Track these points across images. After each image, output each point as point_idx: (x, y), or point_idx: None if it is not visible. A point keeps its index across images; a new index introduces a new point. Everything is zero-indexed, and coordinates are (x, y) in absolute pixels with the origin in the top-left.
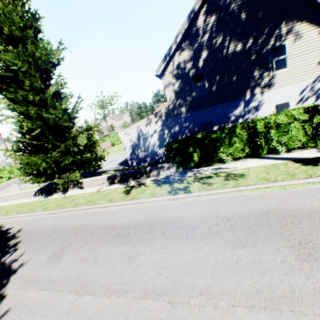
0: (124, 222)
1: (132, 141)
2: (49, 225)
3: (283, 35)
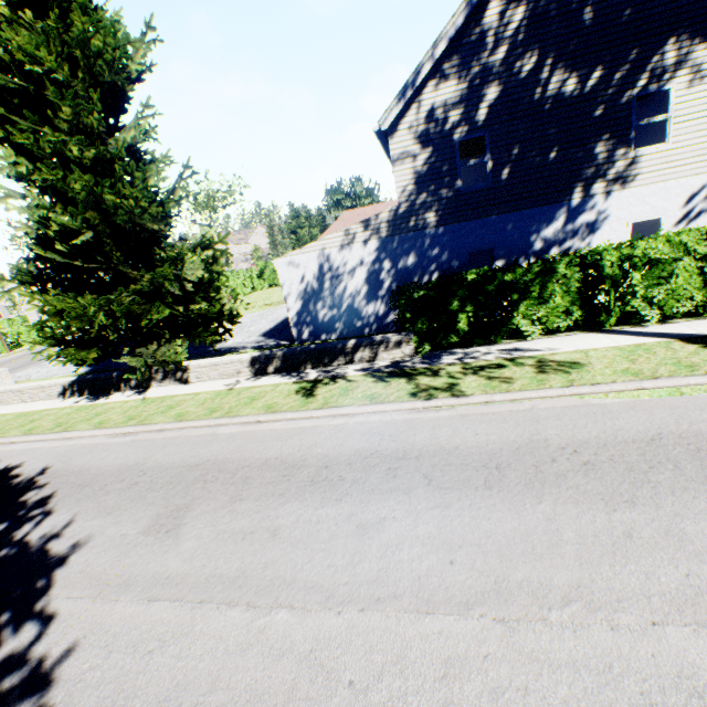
0: (320, 454)
1: (305, 281)
2: (121, 459)
3: (667, 69)
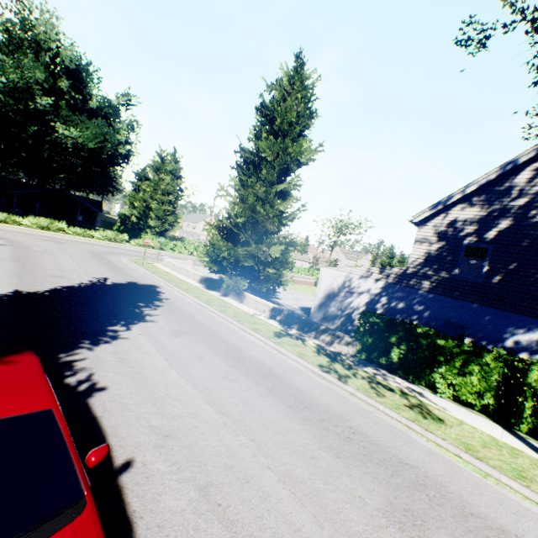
0: (249, 353)
1: (331, 286)
2: (190, 310)
3: None
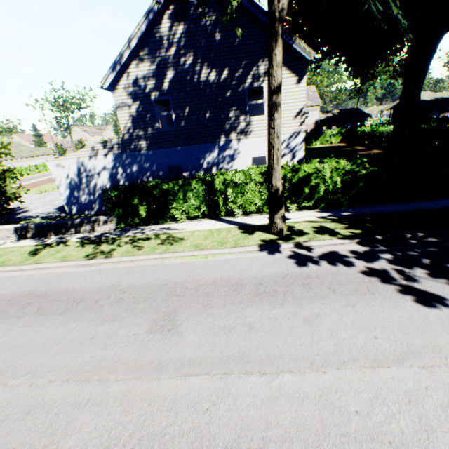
0: (1, 294)
1: (70, 177)
2: None
3: (261, 75)
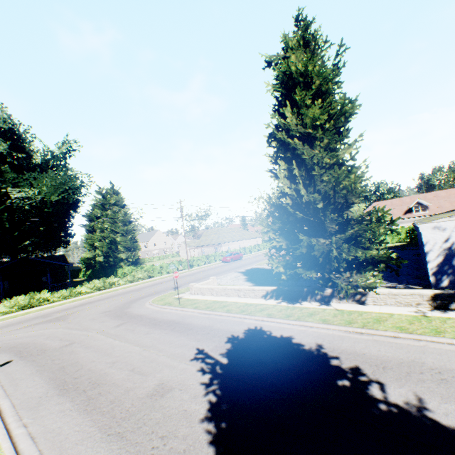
0: None
1: (449, 241)
2: (387, 353)
3: None
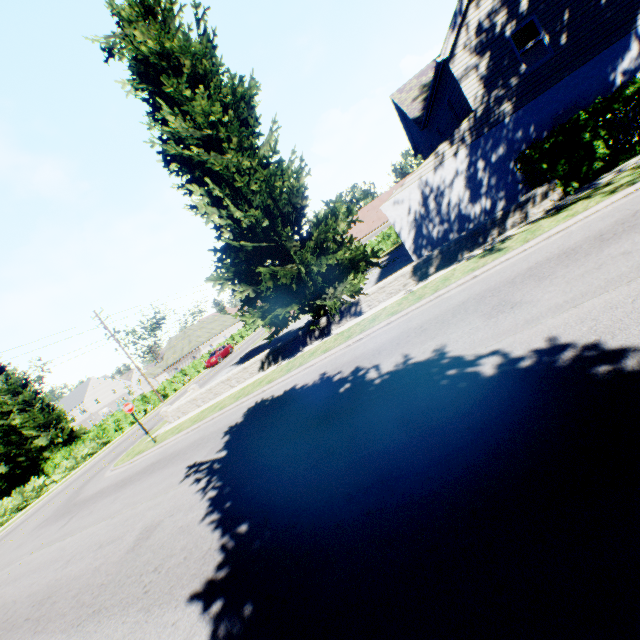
0: (578, 241)
1: (412, 212)
2: (382, 340)
3: None
